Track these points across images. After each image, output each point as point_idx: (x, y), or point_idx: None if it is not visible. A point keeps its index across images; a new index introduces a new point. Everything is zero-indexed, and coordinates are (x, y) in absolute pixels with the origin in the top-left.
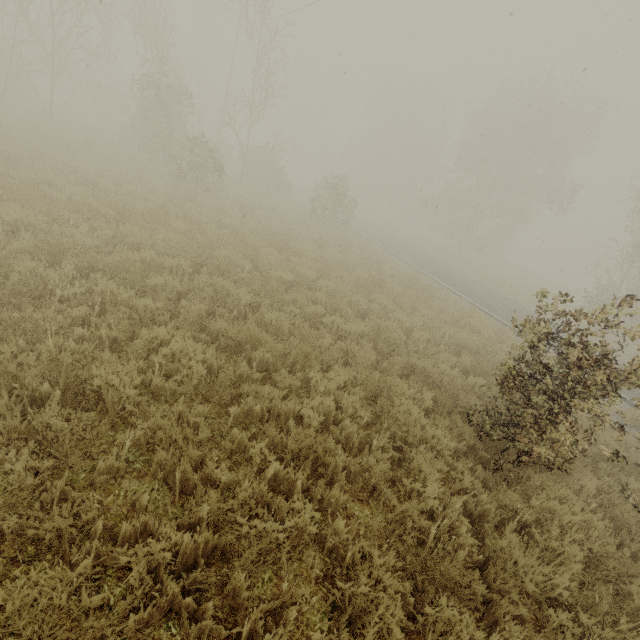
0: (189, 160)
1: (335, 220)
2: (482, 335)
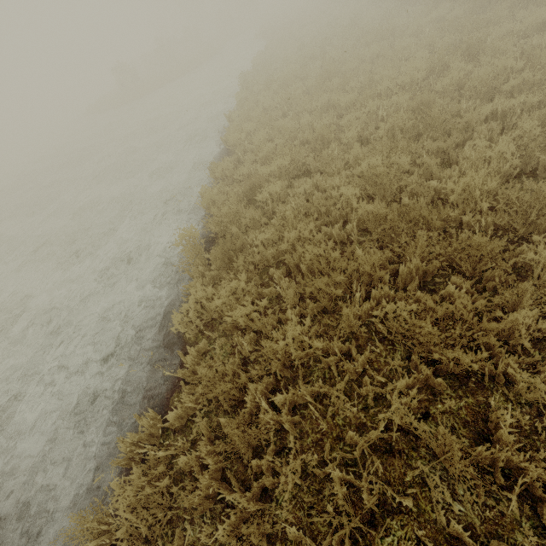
0: None
1: None
2: None
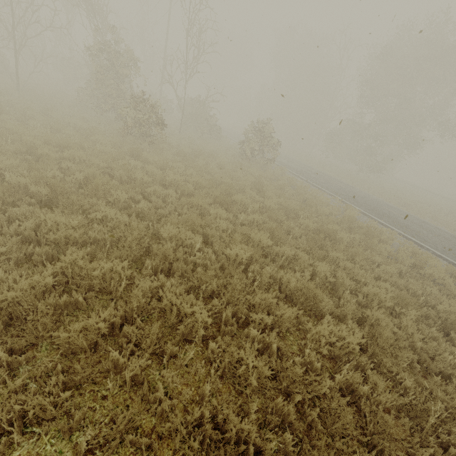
0: (134, 117)
1: (263, 159)
2: (447, 288)
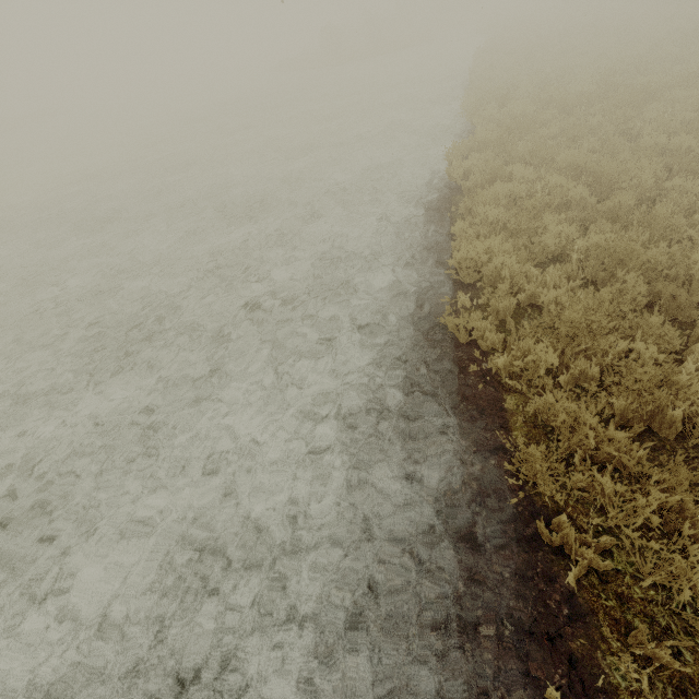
0: None
1: None
2: None
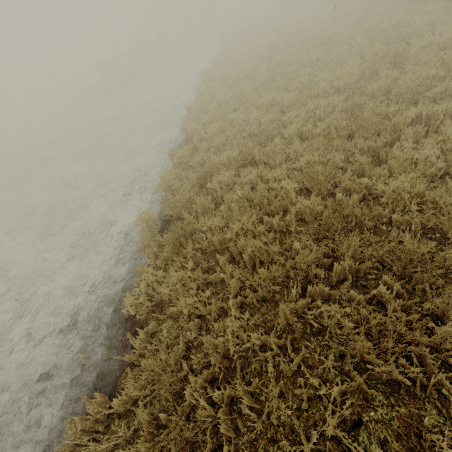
0: None
1: None
2: None
